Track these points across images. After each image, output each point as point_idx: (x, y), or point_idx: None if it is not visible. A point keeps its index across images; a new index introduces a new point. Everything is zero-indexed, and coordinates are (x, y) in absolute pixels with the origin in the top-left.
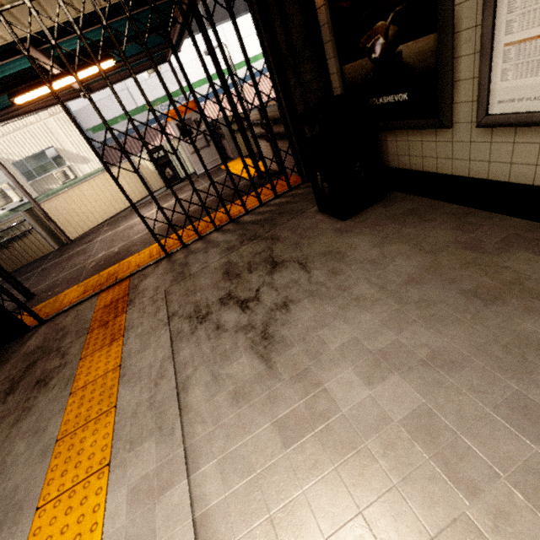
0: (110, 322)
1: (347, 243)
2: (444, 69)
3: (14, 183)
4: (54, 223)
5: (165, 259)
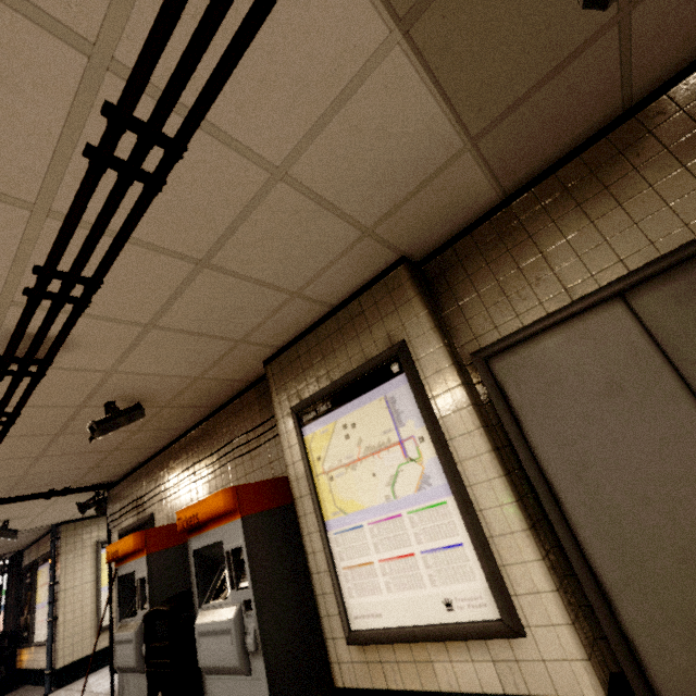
0: None
1: None
2: (31, 626)
3: None
4: None
5: None
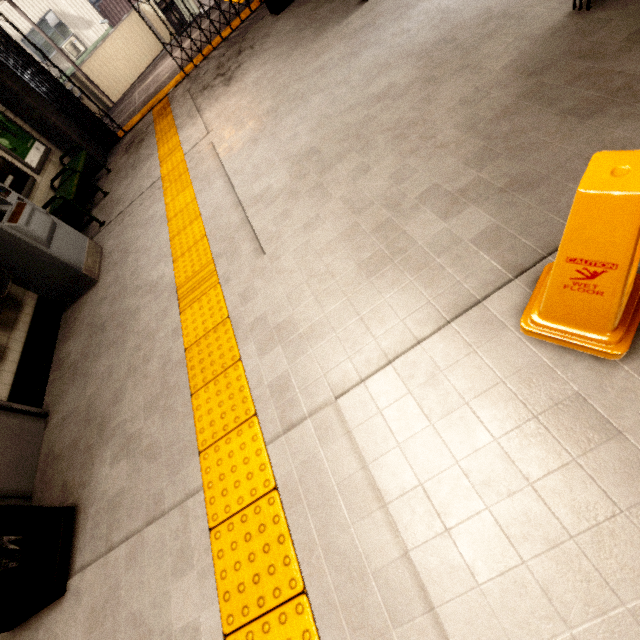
0: (163, 113)
1: (273, 28)
2: None
3: (55, 48)
4: (96, 86)
5: (185, 79)
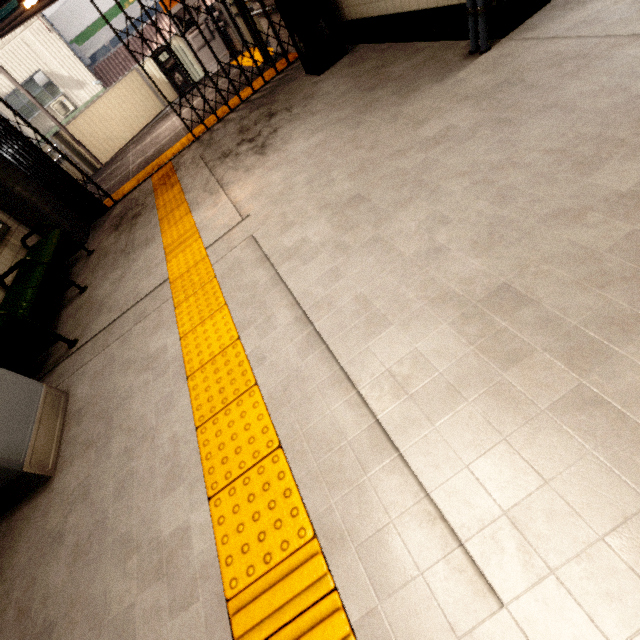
0: (167, 182)
1: (317, 88)
2: None
3: (37, 105)
4: (83, 146)
5: (195, 142)
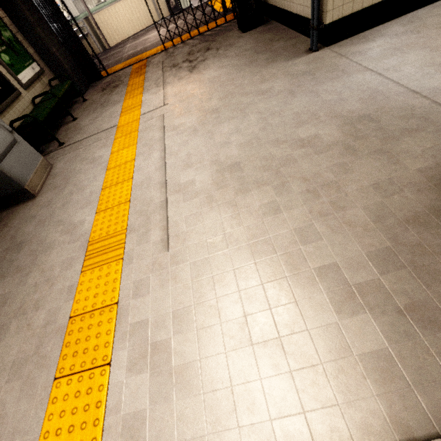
0: (139, 72)
1: (237, 41)
2: None
3: None
4: (100, 31)
5: (164, 51)
